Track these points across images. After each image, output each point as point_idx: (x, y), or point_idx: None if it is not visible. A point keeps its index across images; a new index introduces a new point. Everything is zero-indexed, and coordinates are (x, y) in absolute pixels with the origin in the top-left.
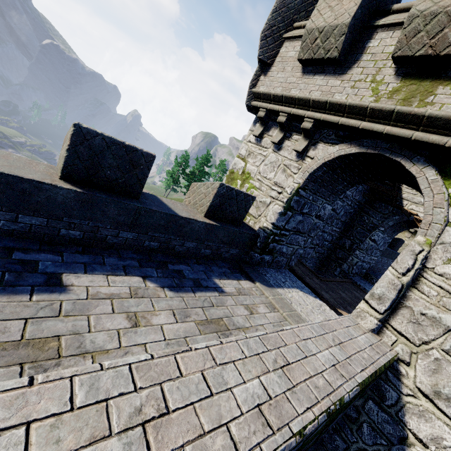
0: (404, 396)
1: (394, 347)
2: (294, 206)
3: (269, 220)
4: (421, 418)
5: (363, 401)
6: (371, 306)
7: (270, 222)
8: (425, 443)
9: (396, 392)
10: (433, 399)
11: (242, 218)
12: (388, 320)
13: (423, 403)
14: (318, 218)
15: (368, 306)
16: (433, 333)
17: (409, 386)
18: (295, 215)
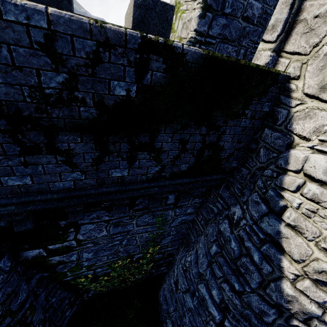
0: (293, 108)
1: (287, 70)
2: (213, 5)
3: (192, 29)
4: (306, 119)
5: (260, 132)
6: (265, 42)
7: (192, 30)
8: (308, 138)
9: (286, 110)
10: (319, 96)
11: (167, 32)
12: (283, 49)
13: (309, 105)
14: (247, 21)
15: (263, 43)
16: (324, 30)
17: (297, 97)
18: (217, 17)
